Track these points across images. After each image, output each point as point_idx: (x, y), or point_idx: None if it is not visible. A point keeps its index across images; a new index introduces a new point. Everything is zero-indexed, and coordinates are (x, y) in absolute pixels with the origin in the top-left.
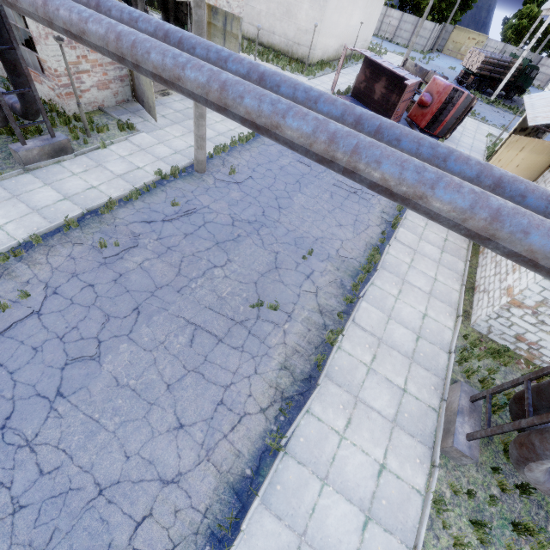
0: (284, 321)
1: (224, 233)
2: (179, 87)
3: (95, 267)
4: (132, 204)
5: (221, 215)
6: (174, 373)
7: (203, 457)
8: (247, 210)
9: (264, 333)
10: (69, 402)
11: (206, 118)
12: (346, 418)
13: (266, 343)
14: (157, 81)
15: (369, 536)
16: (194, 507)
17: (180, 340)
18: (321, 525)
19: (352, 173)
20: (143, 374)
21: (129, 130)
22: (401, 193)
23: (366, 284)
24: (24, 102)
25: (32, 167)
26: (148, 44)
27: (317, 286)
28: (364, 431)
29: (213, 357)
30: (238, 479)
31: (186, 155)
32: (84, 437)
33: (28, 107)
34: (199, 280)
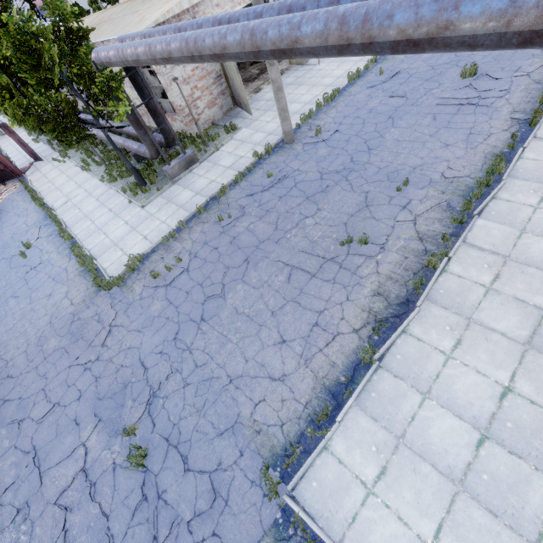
0: (377, 253)
1: (313, 187)
2: (227, 55)
3: (218, 236)
4: (239, 185)
5: (310, 173)
6: (276, 303)
7: (302, 365)
8: (334, 162)
9: (354, 265)
10: (208, 324)
11: (293, 95)
12: (455, 339)
13: (358, 274)
14: (215, 60)
15: (487, 454)
16: (297, 400)
17: (280, 279)
18: (422, 433)
19: (370, 45)
20: (254, 305)
21: (233, 131)
22: (424, 36)
23: (485, 201)
24: (165, 135)
25: (176, 179)
26: (203, 34)
27: (415, 214)
28: (480, 353)
29: (307, 289)
30: (333, 384)
31: (277, 134)
32: (218, 346)
33: (168, 138)
34: (293, 231)
